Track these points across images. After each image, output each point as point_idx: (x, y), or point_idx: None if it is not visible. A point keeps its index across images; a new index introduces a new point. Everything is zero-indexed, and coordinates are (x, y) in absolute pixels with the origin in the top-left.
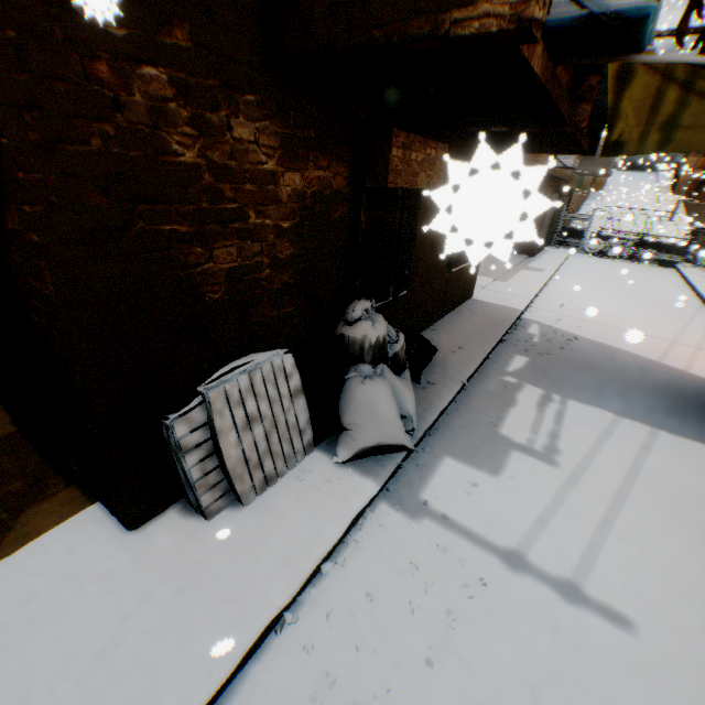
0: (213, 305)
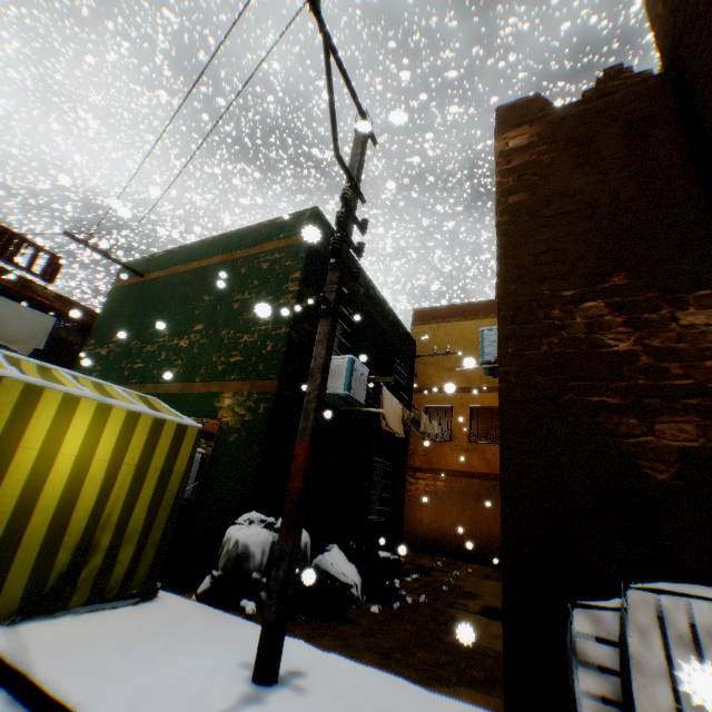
0: (653, 486)
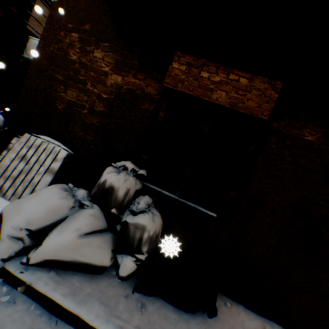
0: (58, 110)
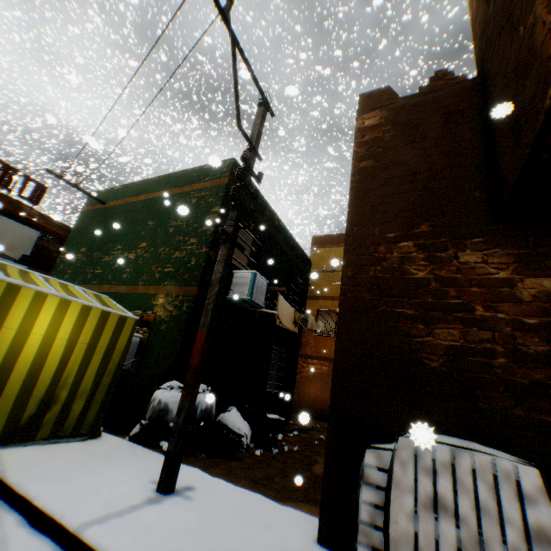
0: (428, 371)
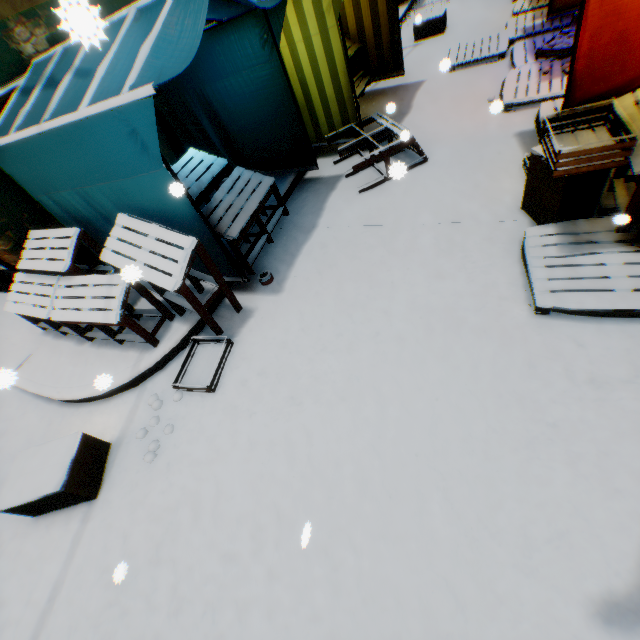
0: None
